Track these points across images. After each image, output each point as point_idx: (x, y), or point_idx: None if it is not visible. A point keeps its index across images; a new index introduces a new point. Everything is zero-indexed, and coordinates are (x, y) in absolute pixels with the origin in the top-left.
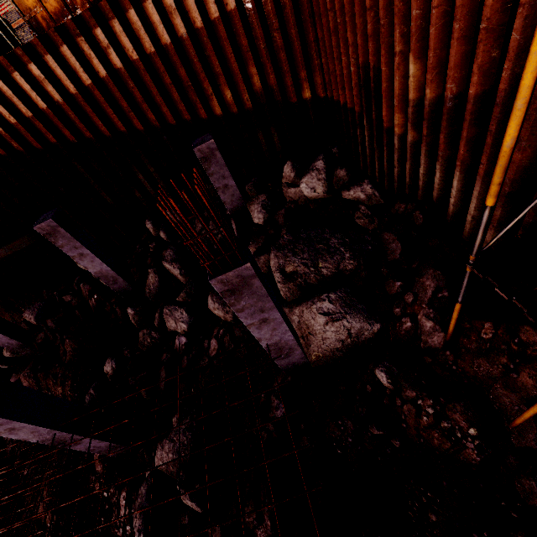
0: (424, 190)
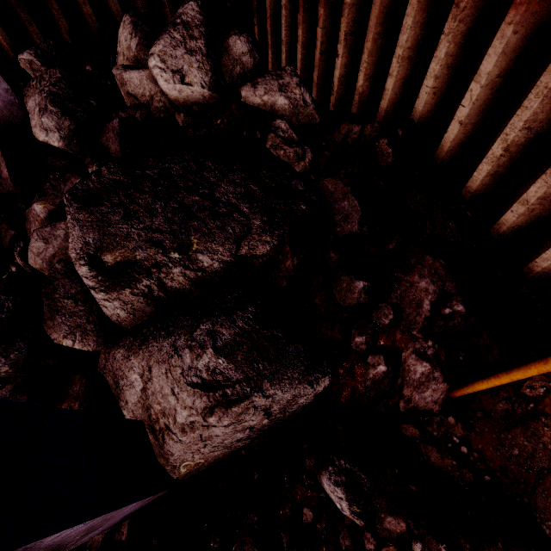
0: (393, 99)
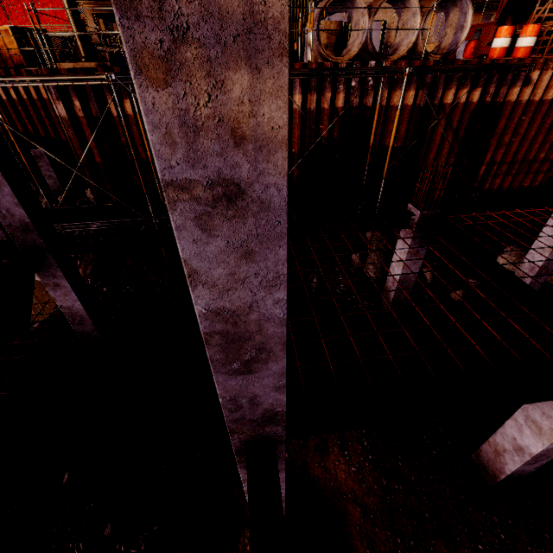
0: None
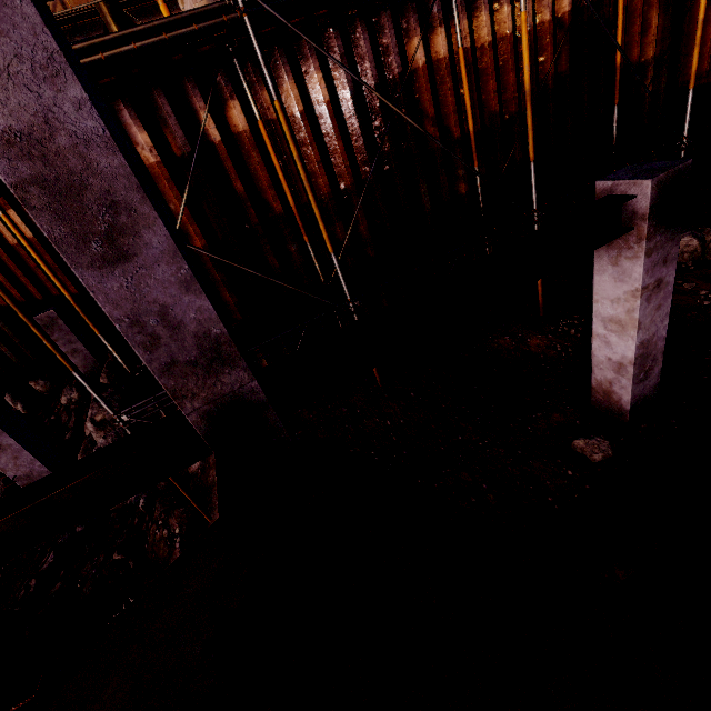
0: None
